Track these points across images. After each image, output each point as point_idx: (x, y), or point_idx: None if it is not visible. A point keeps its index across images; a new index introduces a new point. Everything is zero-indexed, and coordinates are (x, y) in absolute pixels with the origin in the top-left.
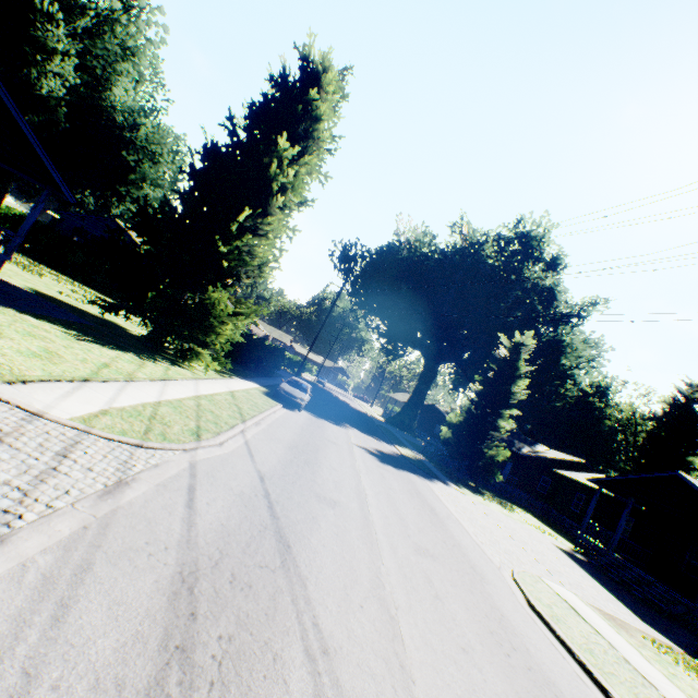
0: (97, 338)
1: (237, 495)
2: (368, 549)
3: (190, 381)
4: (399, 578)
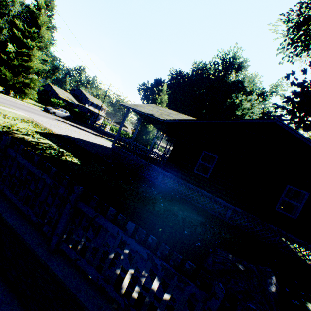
0: None
1: None
2: None
3: None
4: None
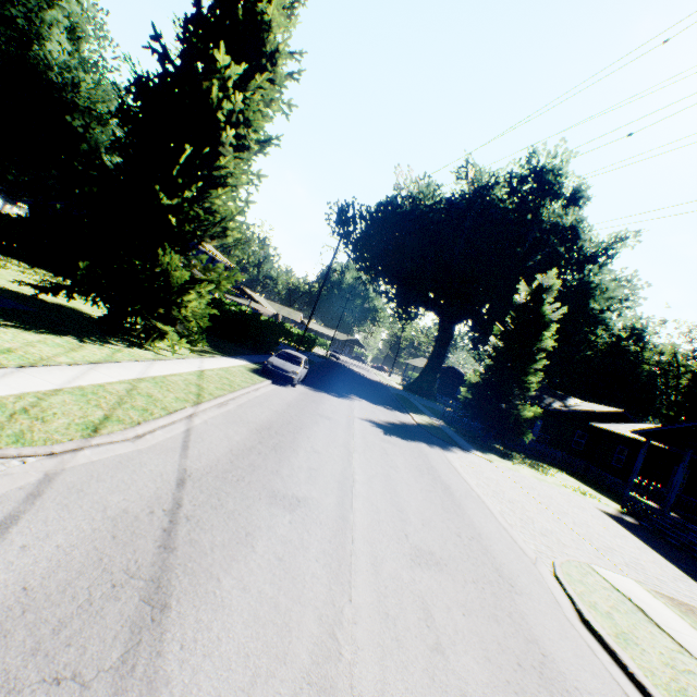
0: (25, 323)
1: (108, 519)
2: (330, 576)
3: (141, 362)
4: (374, 625)
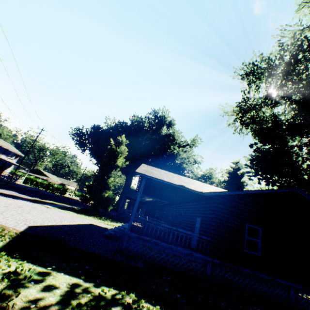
0: None
1: None
2: None
3: None
4: None
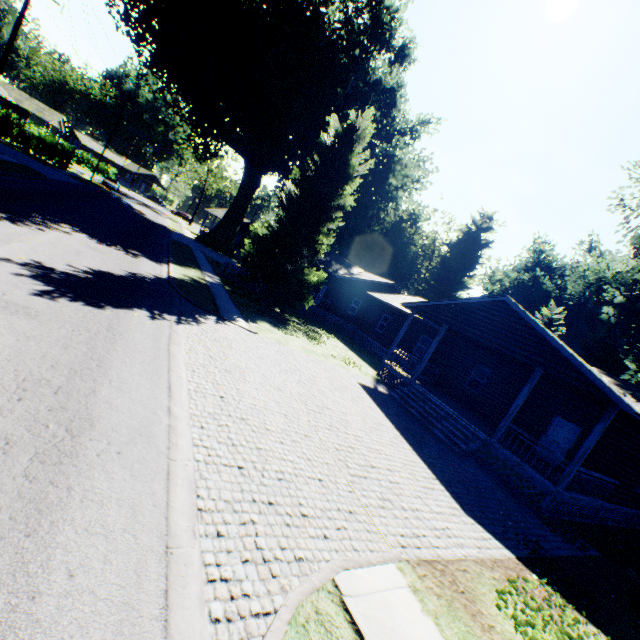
0: None
1: None
2: None
3: None
4: None
